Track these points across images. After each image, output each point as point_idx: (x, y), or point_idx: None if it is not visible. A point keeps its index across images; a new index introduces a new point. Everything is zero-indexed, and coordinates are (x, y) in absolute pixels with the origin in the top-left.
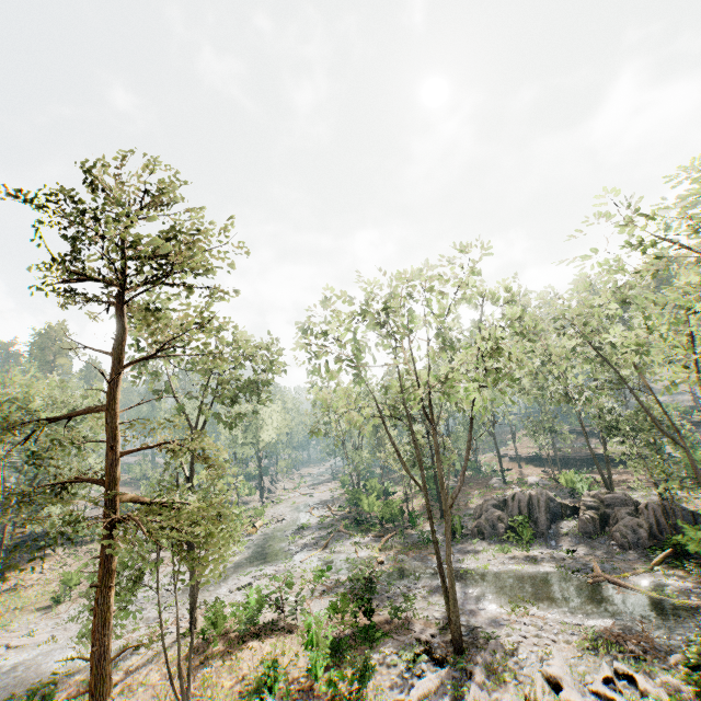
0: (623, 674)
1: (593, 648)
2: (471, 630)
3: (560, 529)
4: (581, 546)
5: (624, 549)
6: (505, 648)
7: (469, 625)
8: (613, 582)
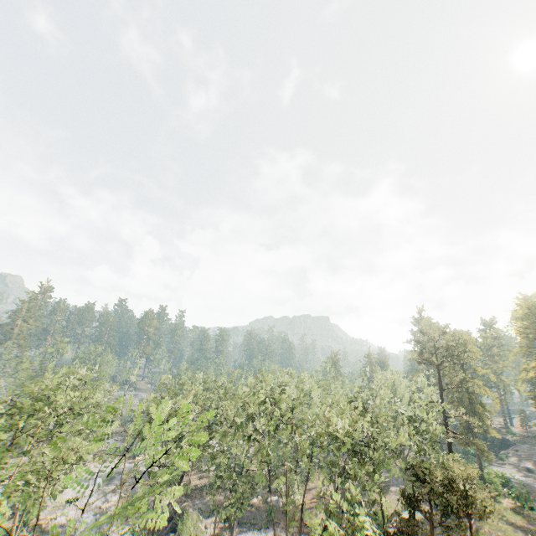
0: None
1: None
2: None
3: None
4: None
5: None
6: None
7: None
8: None
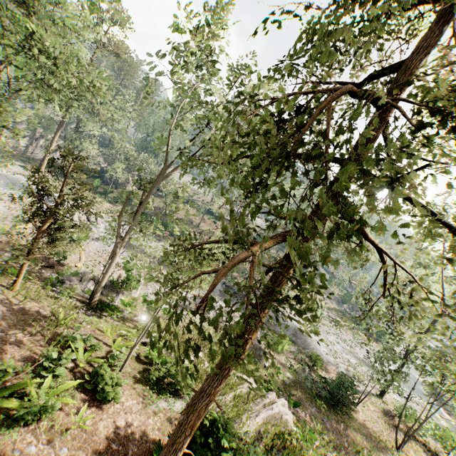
0: None
1: None
2: None
3: None
4: None
5: None
6: None
7: None
8: None
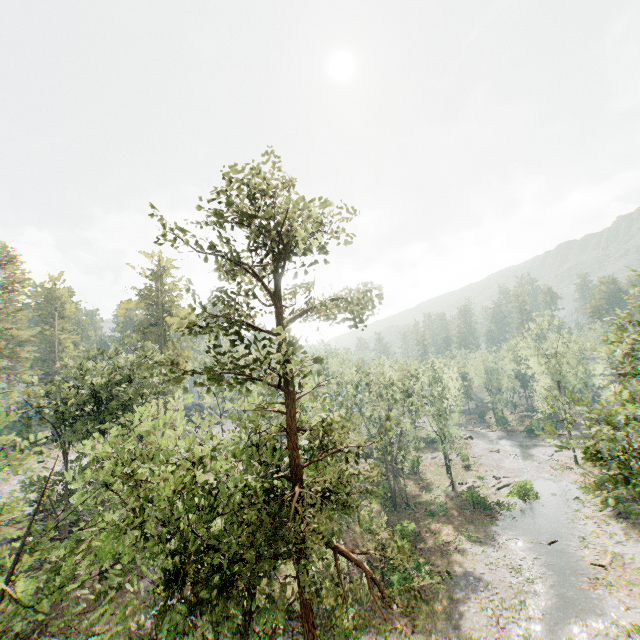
0: None
1: None
2: None
3: None
4: None
5: None
6: None
7: None
8: None
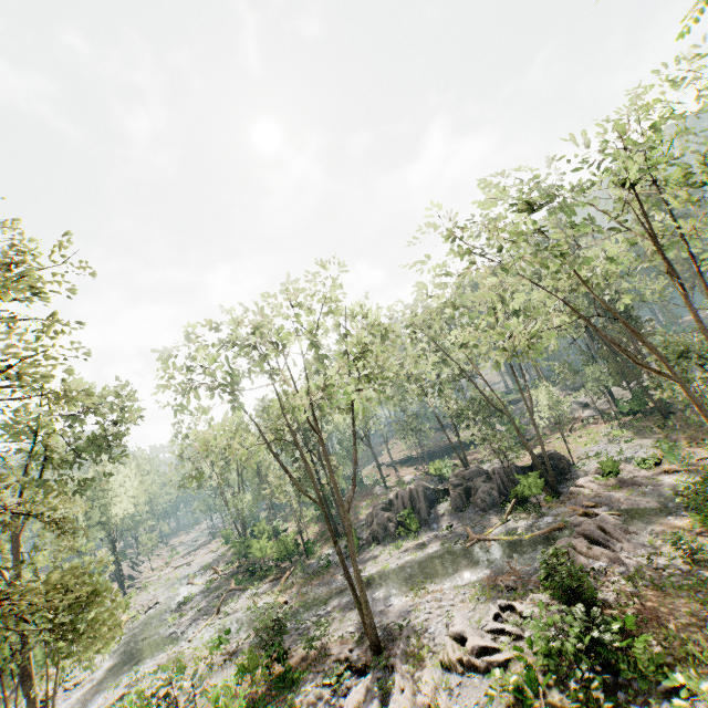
0: (506, 607)
1: (481, 598)
2: (385, 628)
3: (438, 512)
4: (456, 520)
5: (486, 511)
6: (416, 630)
7: (382, 625)
8: (484, 539)
